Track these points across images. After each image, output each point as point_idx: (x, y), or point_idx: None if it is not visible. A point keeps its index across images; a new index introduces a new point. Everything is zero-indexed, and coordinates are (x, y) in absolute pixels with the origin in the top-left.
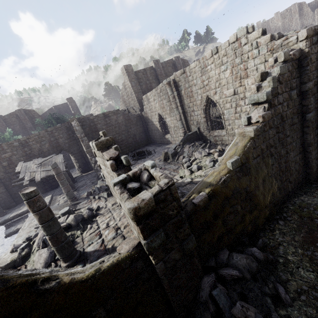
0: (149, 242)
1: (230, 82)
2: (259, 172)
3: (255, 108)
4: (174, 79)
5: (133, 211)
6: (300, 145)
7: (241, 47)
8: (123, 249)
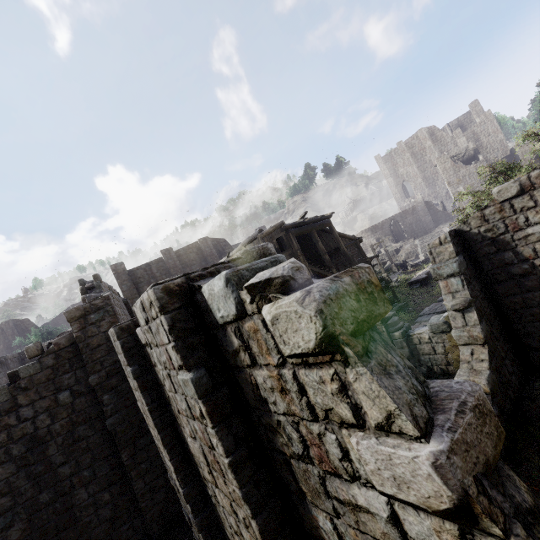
0: None
1: None
2: None
3: None
4: None
5: None
6: (111, 470)
7: None
8: None
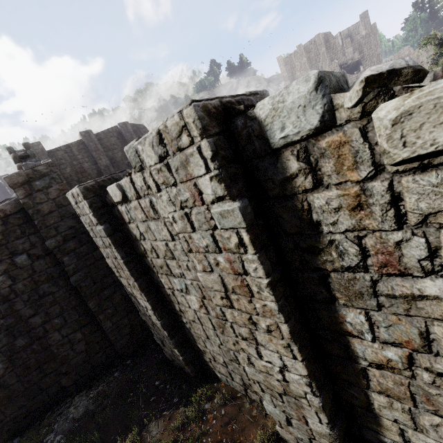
0: None
1: None
2: None
3: None
4: None
5: None
6: (80, 317)
7: None
8: None
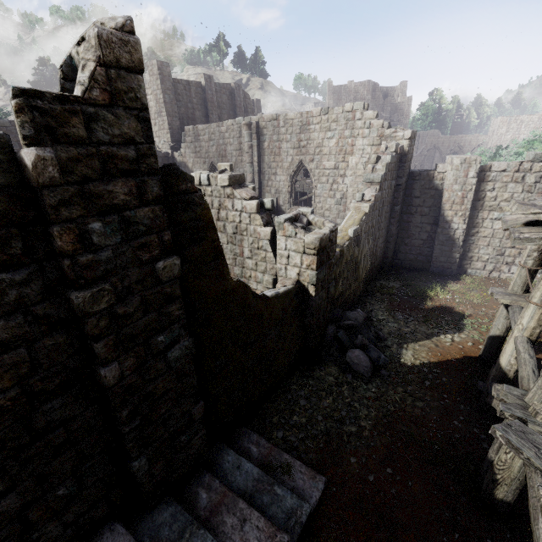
0: (319, 273)
1: (333, 153)
2: (364, 247)
3: (368, 187)
4: (258, 123)
5: (320, 241)
6: (386, 234)
7: (354, 120)
8: (288, 282)
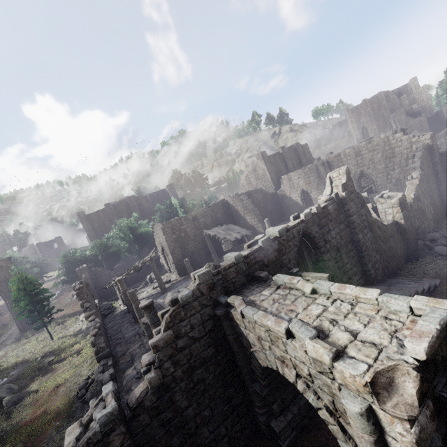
0: (403, 213)
1: (381, 160)
2: (424, 201)
3: (413, 171)
4: (327, 161)
5: (399, 200)
6: (438, 192)
7: (389, 141)
8: (389, 221)
